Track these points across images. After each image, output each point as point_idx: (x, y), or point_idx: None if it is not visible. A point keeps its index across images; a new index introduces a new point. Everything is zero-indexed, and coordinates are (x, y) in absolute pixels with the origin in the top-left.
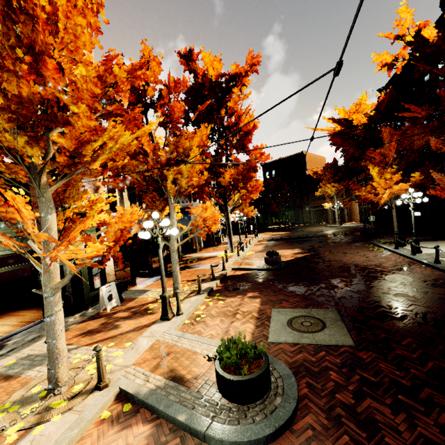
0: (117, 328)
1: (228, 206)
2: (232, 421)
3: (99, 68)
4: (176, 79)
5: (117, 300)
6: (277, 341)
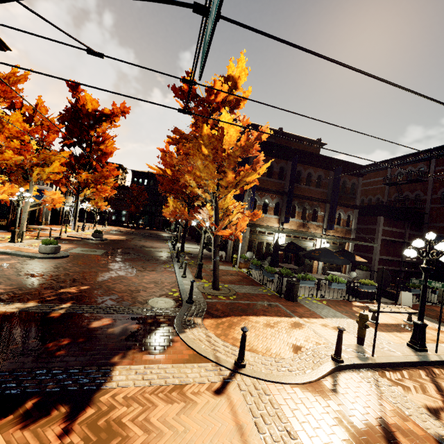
0: None
1: (80, 196)
2: (42, 255)
3: (19, 134)
4: (56, 124)
5: None
6: (71, 252)
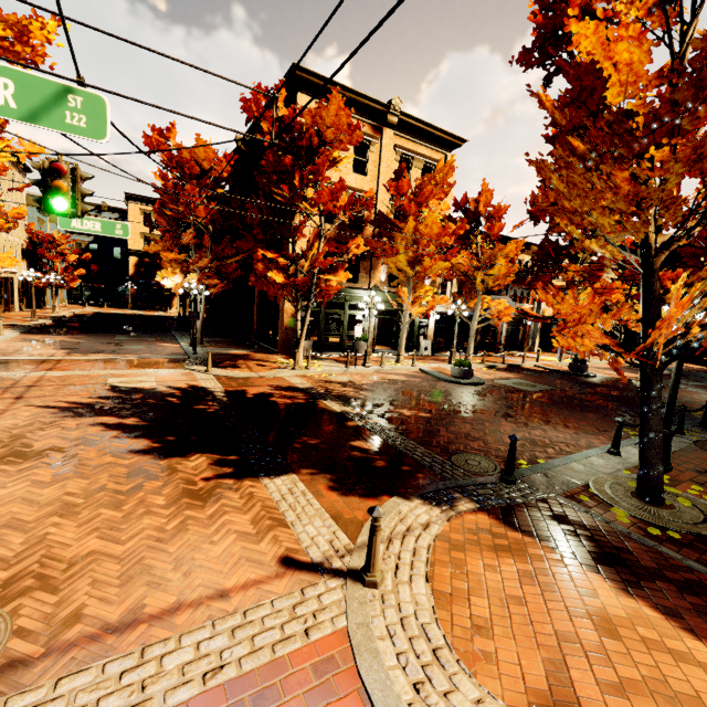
0: (425, 361)
1: None
2: (449, 378)
3: (439, 238)
4: (499, 208)
5: (429, 352)
6: (496, 382)
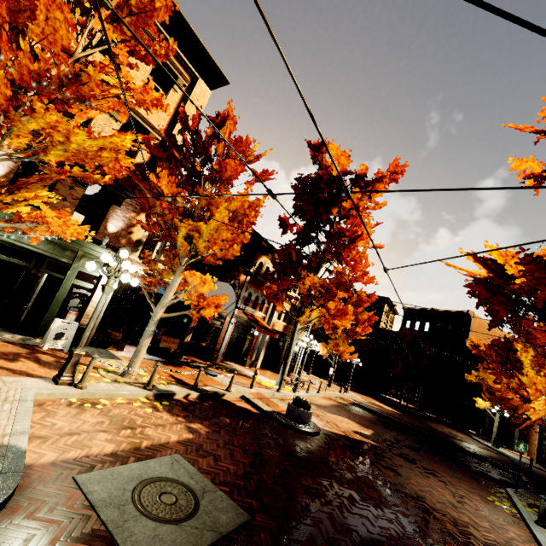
0: (11, 361)
1: (299, 322)
2: None
3: (76, 65)
4: (238, 137)
5: (67, 343)
6: (81, 483)
